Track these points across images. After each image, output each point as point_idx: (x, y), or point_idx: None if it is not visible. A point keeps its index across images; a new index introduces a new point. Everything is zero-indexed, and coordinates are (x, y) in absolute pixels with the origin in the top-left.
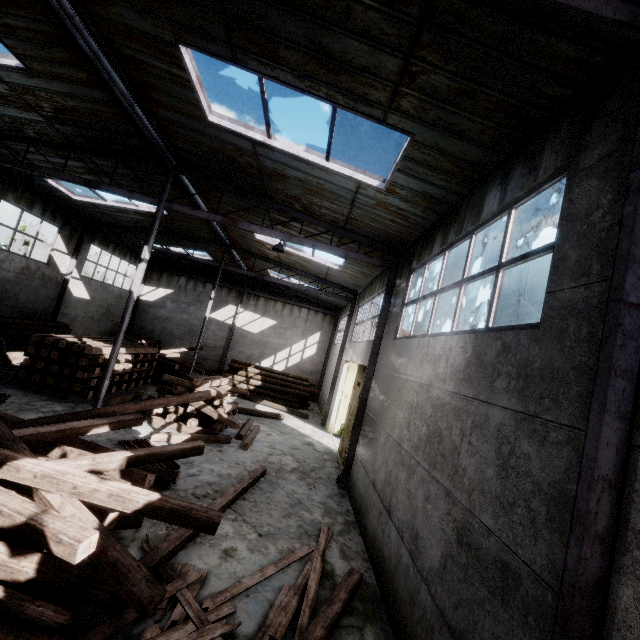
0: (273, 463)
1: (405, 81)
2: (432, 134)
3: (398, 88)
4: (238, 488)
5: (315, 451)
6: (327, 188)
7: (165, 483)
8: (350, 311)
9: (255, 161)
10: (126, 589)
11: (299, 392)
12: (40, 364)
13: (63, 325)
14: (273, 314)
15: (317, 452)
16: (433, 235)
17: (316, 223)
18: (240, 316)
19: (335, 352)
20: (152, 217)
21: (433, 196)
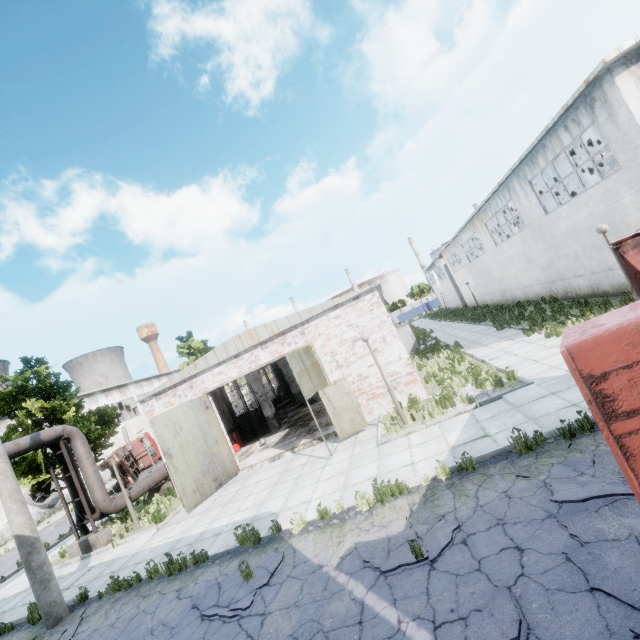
0: None
1: None
2: None
3: None
4: None
5: None
6: None
7: None
8: None
9: None
10: None
11: None
12: None
13: None
14: None
15: None
16: None
17: None
18: None
19: None
20: None
21: None
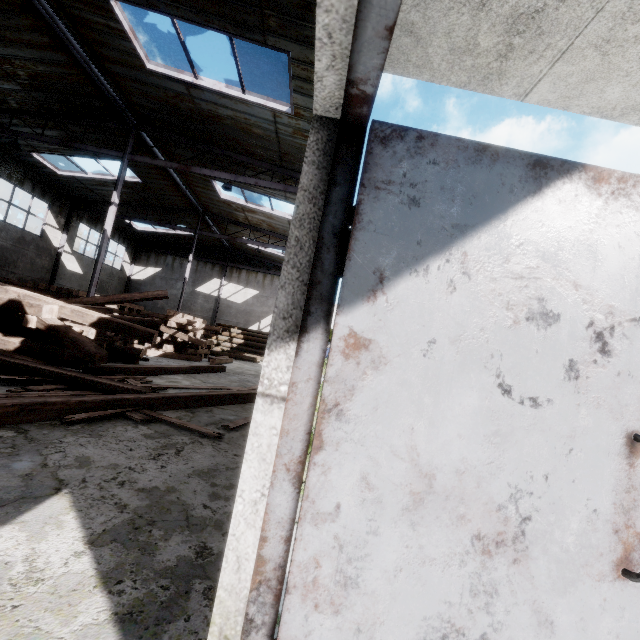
0: (236, 371)
1: (264, 4)
2: (301, 49)
3: (262, 11)
4: (194, 366)
5: None
6: (254, 123)
7: (133, 359)
8: None
9: (193, 105)
10: (81, 349)
11: None
12: None
13: None
14: (255, 284)
15: None
16: None
17: (258, 164)
18: (225, 288)
19: None
20: (129, 188)
21: None
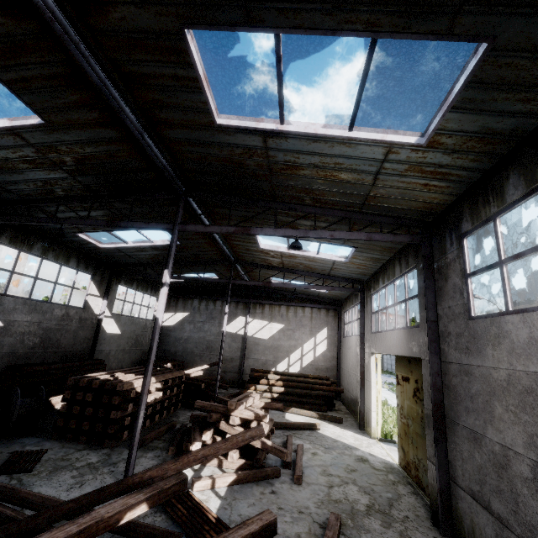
0: (340, 502)
1: None
2: (525, 25)
3: None
4: None
5: (375, 470)
6: (346, 167)
7: None
8: (360, 301)
9: (265, 159)
10: None
11: (323, 393)
12: (76, 409)
13: (99, 362)
14: (279, 318)
15: (378, 471)
16: (495, 183)
17: (329, 213)
18: (250, 325)
19: (349, 345)
20: (166, 249)
21: (496, 132)
